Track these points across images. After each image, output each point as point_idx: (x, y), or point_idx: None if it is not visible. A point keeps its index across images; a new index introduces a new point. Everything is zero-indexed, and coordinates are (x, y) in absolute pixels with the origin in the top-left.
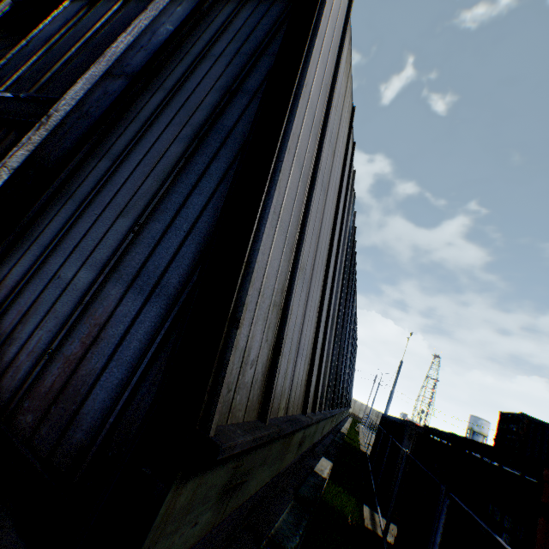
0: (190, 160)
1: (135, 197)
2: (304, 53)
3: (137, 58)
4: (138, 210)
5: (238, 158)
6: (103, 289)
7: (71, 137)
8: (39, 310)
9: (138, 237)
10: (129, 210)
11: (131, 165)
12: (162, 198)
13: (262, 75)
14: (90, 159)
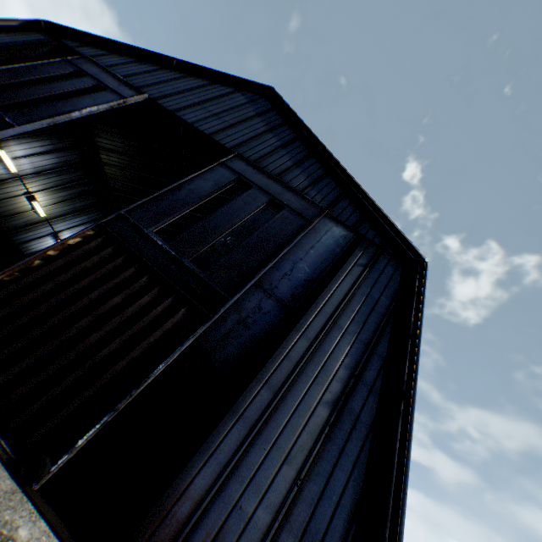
0: (332, 430)
1: (295, 447)
2: (411, 397)
3: (283, 284)
4: (299, 462)
5: (364, 447)
6: (279, 535)
7: (234, 342)
8: (227, 537)
9: (301, 491)
10: (292, 459)
11: (289, 408)
12: (316, 459)
13: (375, 373)
14: (253, 380)
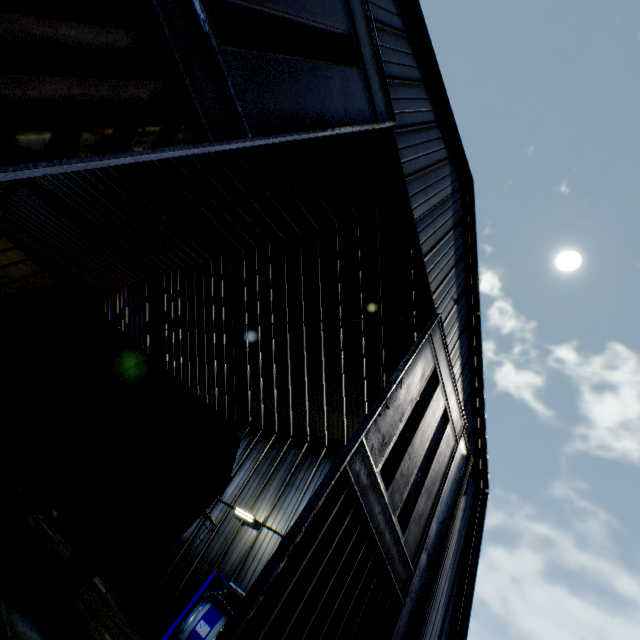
0: None
1: None
2: None
3: (432, 531)
4: None
5: None
6: None
7: (403, 621)
8: None
9: None
10: None
11: None
12: None
13: (449, 616)
14: None
